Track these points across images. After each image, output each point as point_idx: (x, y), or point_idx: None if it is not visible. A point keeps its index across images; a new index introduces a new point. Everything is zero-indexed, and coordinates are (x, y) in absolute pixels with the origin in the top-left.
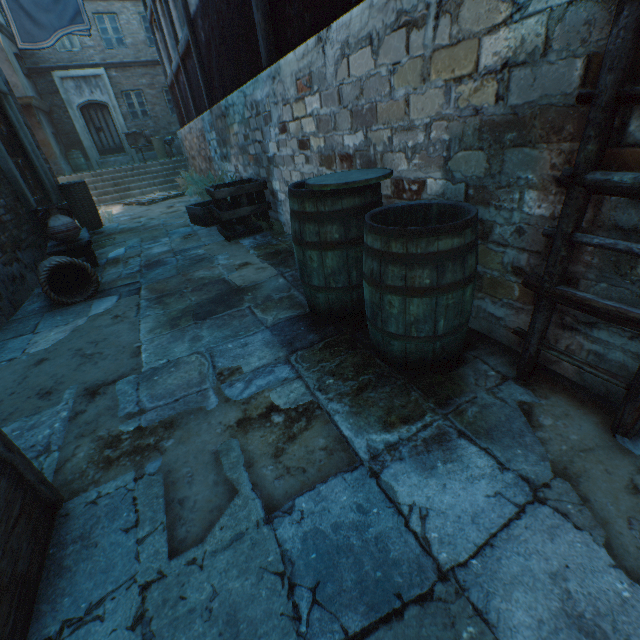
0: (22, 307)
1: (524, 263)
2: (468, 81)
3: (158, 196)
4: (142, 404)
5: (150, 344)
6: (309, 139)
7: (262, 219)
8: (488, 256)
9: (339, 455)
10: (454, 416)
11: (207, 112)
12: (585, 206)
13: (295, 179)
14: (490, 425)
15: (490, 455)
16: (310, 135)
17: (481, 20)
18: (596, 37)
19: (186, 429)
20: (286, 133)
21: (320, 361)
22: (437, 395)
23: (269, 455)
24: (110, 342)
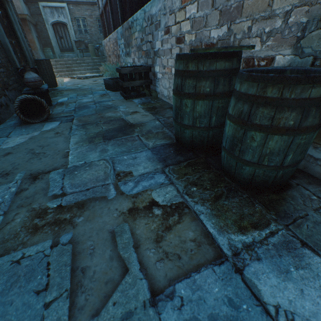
0: (5, 122)
1: None
2: None
3: (89, 75)
4: (64, 189)
5: (75, 151)
6: (184, 36)
7: (146, 89)
8: None
9: (205, 247)
10: (294, 228)
11: (120, 27)
12: None
13: (170, 64)
14: None
15: None
16: (185, 33)
17: None
18: None
19: (92, 211)
20: (169, 34)
21: (185, 174)
22: (276, 209)
23: (151, 240)
24: (51, 147)
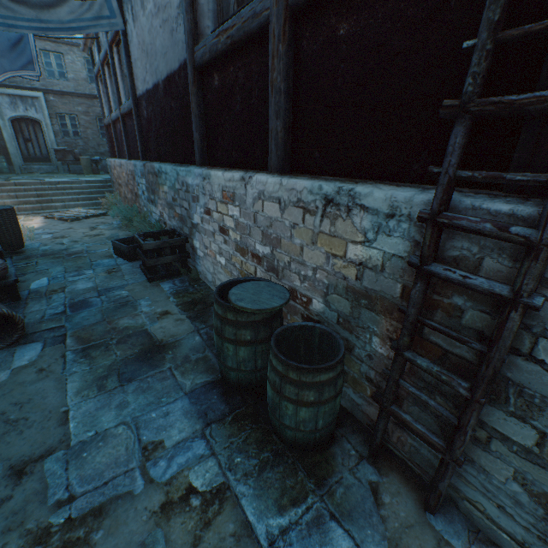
0: None
1: (373, 376)
2: (340, 259)
3: (81, 213)
4: (72, 488)
5: (78, 410)
6: (228, 230)
7: (181, 265)
8: (351, 362)
9: (245, 541)
10: (328, 497)
11: (140, 163)
12: (404, 365)
13: (214, 248)
14: (351, 506)
15: (351, 536)
16: (230, 228)
17: (348, 233)
18: (407, 278)
19: (115, 517)
20: (210, 216)
21: (230, 436)
22: (316, 475)
23: (189, 544)
24: (36, 404)
